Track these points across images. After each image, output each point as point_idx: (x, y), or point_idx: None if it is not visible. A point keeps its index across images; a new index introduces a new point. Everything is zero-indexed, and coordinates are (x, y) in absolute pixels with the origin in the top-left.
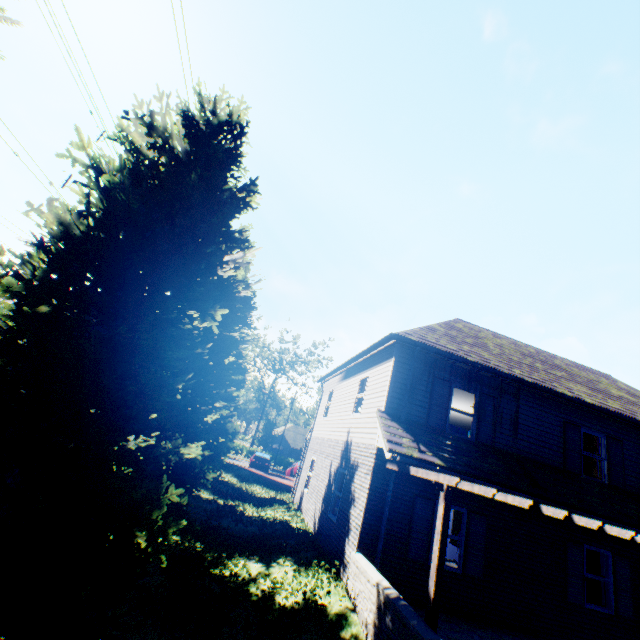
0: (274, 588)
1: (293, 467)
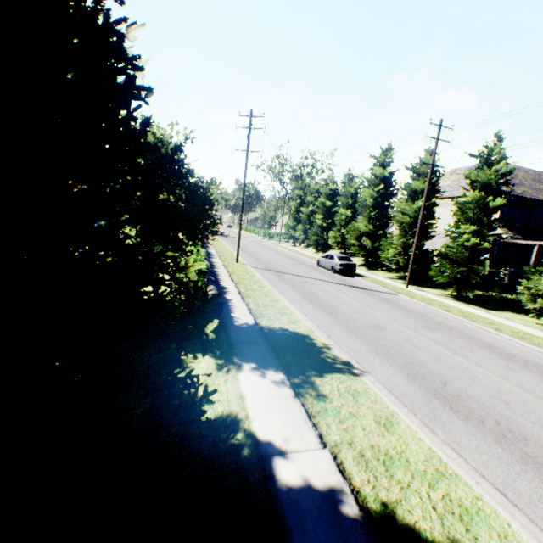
0: None
1: None
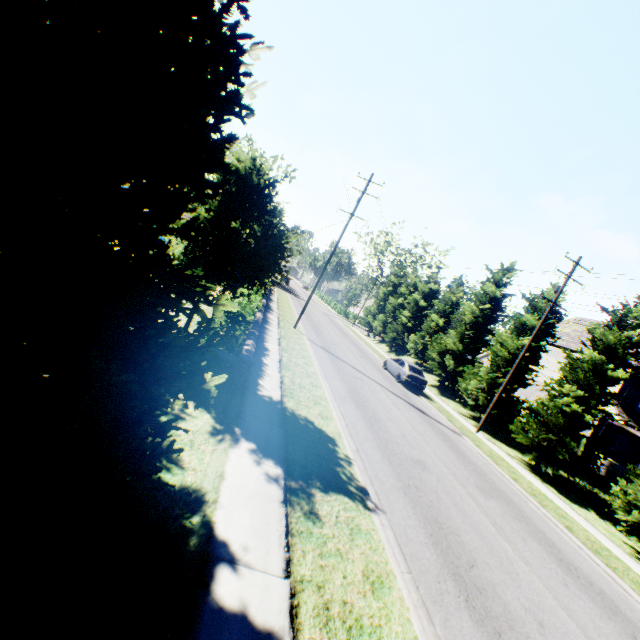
0: None
1: None
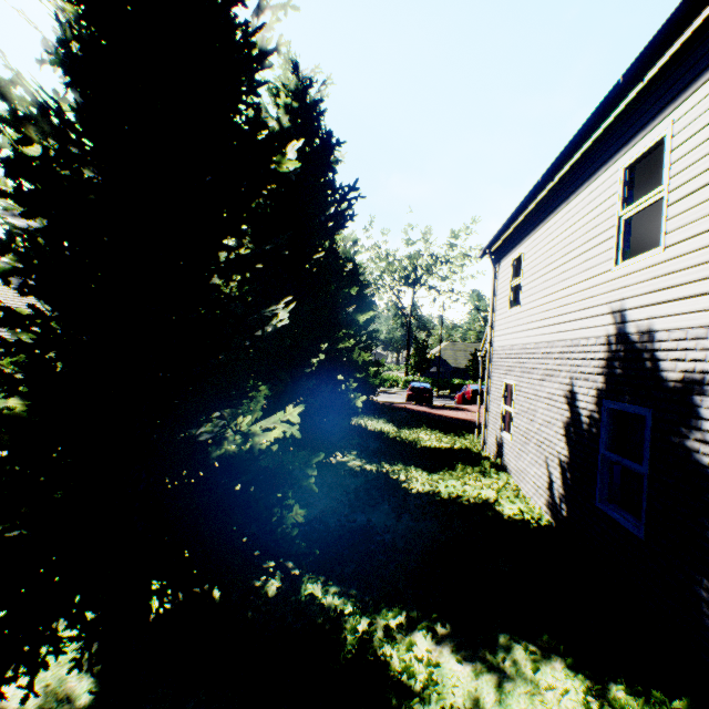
0: None
1: (464, 392)
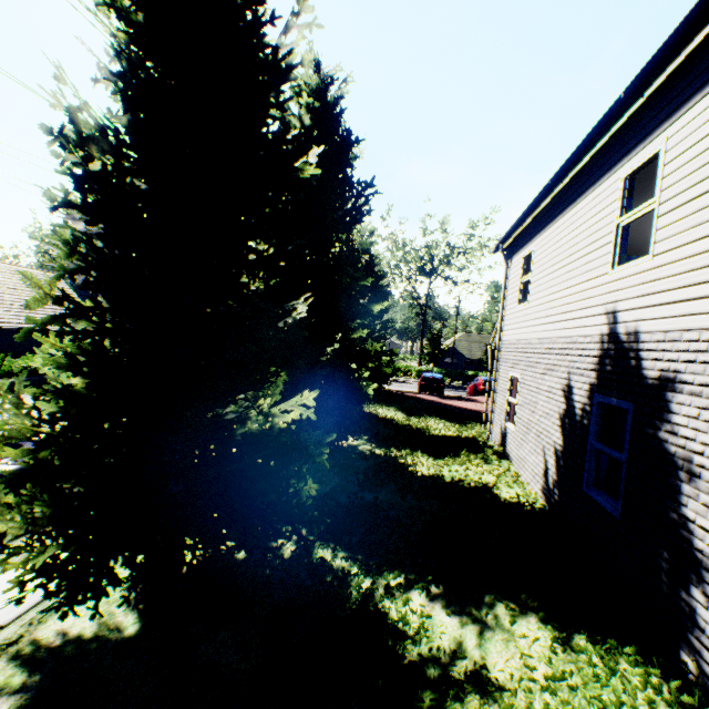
0: None
1: (475, 384)
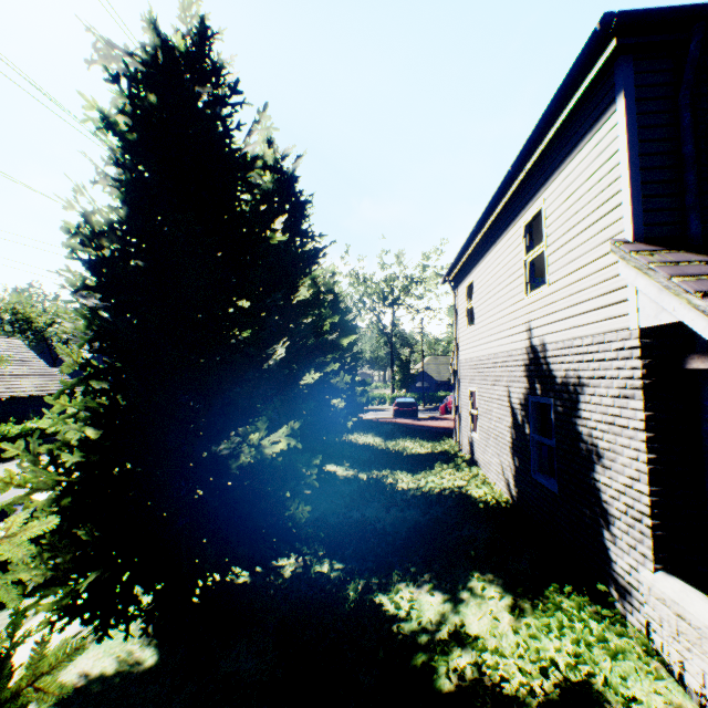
0: (483, 675)
1: (446, 403)
